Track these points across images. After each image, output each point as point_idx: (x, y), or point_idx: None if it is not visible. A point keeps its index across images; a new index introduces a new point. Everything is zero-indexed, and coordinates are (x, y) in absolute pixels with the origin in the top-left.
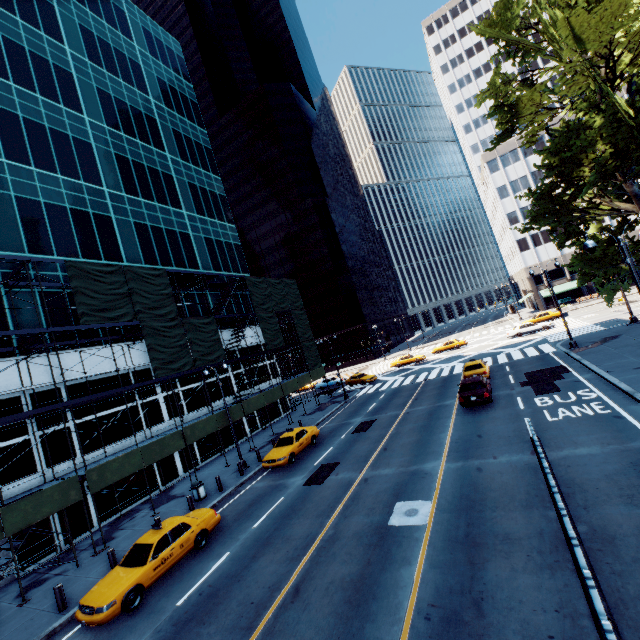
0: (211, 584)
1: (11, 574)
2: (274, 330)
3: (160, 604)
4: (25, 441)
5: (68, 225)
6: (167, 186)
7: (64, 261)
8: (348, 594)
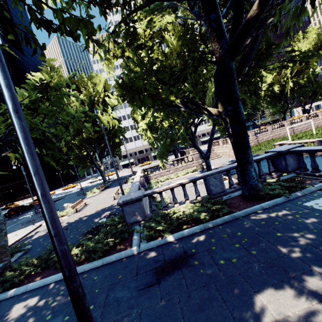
0: None
1: None
2: None
3: None
4: None
5: None
6: None
7: None
8: None
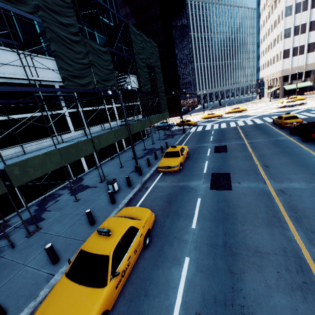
0: (200, 312)
1: None
2: (146, 77)
3: None
4: None
5: None
6: None
7: None
8: None
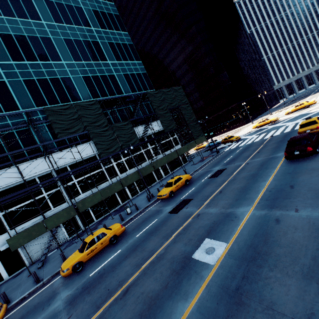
0: (104, 268)
1: (66, 238)
2: (169, 120)
3: (86, 272)
4: (58, 190)
5: (50, 88)
6: (96, 49)
7: (42, 108)
8: (144, 308)
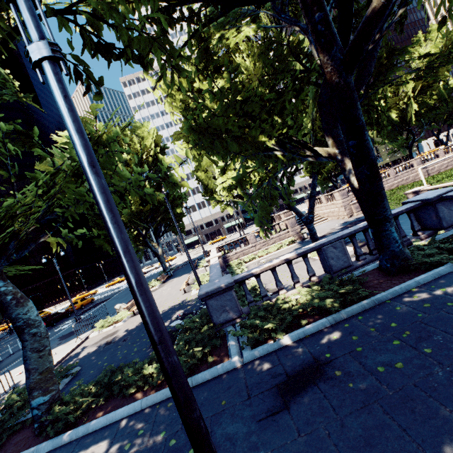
0: None
1: None
2: None
3: None
4: None
5: None
6: None
7: None
8: None
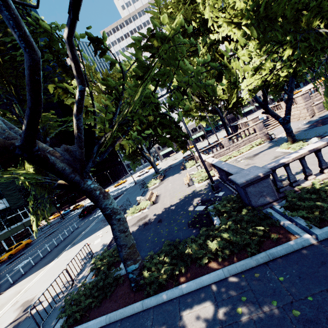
0: None
1: None
2: (17, 198)
3: None
4: None
5: None
6: None
7: None
8: None
